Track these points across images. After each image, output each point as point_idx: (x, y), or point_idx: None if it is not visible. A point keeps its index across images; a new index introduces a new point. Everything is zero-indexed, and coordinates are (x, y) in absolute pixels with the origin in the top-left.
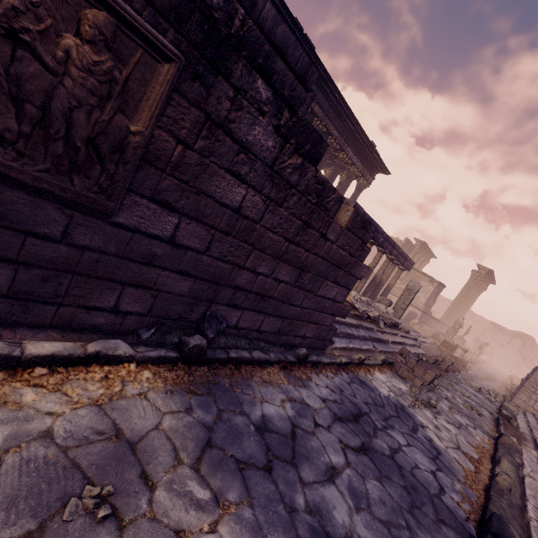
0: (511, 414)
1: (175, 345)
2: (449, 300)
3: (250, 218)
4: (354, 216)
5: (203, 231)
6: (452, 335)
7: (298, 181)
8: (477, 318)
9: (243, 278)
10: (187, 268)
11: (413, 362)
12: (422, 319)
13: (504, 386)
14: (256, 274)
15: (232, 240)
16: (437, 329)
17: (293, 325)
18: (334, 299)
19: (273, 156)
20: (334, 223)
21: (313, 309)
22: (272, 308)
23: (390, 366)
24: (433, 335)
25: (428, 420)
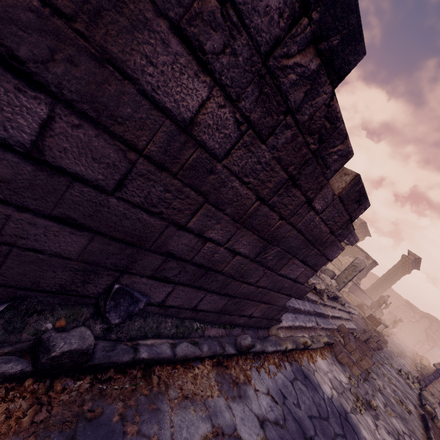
0: (430, 406)
1: (32, 343)
2: (373, 274)
3: (207, 149)
4: (353, 183)
5: (112, 150)
6: (375, 309)
7: (301, 105)
8: (395, 294)
9: (181, 243)
10: (74, 213)
11: (352, 346)
12: (351, 288)
13: (414, 364)
14: (203, 239)
15: (169, 180)
16: (361, 298)
17: (241, 304)
18: (296, 279)
19: (273, 34)
20: (327, 186)
21: (268, 289)
22: (218, 284)
23: (330, 348)
24: (358, 305)
25: (371, 434)
